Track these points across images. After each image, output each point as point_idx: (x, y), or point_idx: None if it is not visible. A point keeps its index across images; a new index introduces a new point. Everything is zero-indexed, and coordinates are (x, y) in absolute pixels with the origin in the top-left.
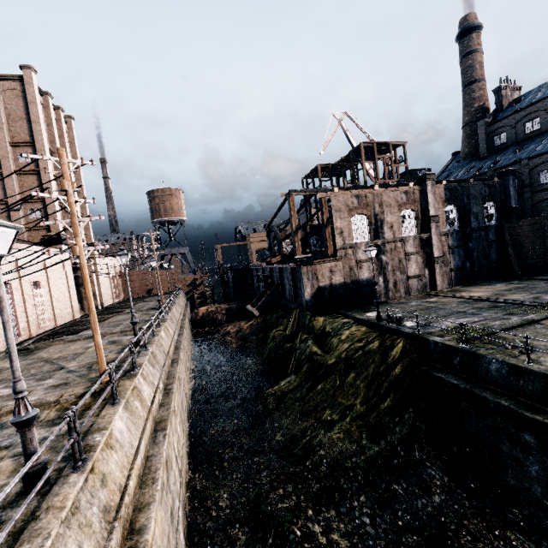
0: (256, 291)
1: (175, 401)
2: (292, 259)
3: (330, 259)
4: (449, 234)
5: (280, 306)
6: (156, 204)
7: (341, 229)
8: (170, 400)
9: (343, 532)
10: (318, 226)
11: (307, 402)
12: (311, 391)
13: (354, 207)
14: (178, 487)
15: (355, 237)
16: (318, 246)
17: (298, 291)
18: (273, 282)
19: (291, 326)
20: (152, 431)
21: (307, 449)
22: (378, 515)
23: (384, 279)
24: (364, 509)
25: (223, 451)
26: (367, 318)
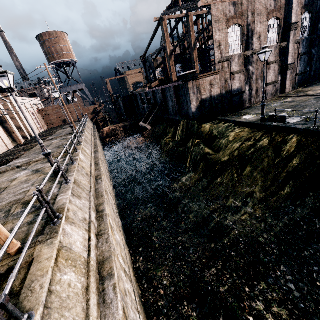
0: (142, 112)
1: (109, 216)
2: (167, 82)
3: (210, 73)
4: (301, 41)
5: (165, 120)
6: (47, 47)
7: (219, 42)
8: (106, 226)
9: (279, 302)
10: (180, 55)
11: (210, 191)
12: (211, 183)
13: (231, 17)
14: (133, 298)
15: (230, 50)
16: (182, 72)
17: (182, 106)
18: (156, 102)
19: (180, 134)
20: (98, 281)
21: (220, 229)
22: (300, 281)
23: (250, 88)
24: (287, 278)
25: (152, 236)
26: (249, 121)
